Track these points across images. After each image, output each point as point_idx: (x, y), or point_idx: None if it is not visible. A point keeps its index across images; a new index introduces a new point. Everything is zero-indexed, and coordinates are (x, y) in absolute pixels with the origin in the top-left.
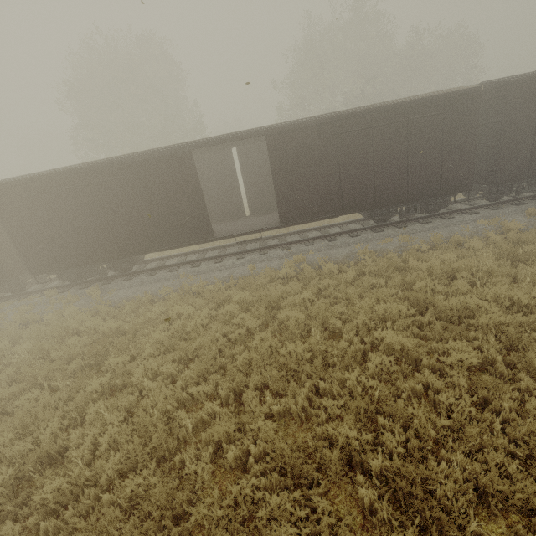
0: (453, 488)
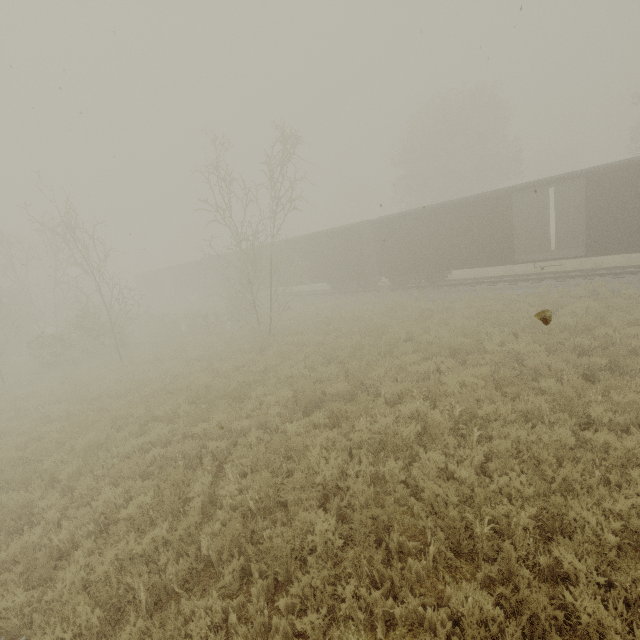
0: None
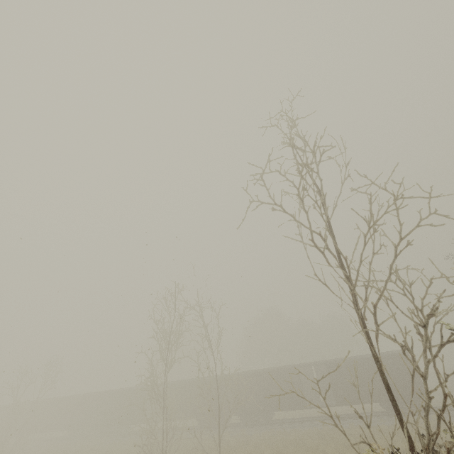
0: None
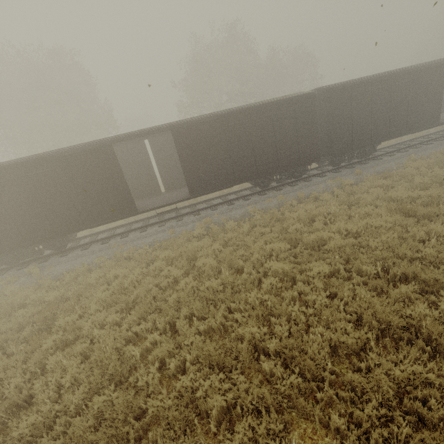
0: (318, 348)
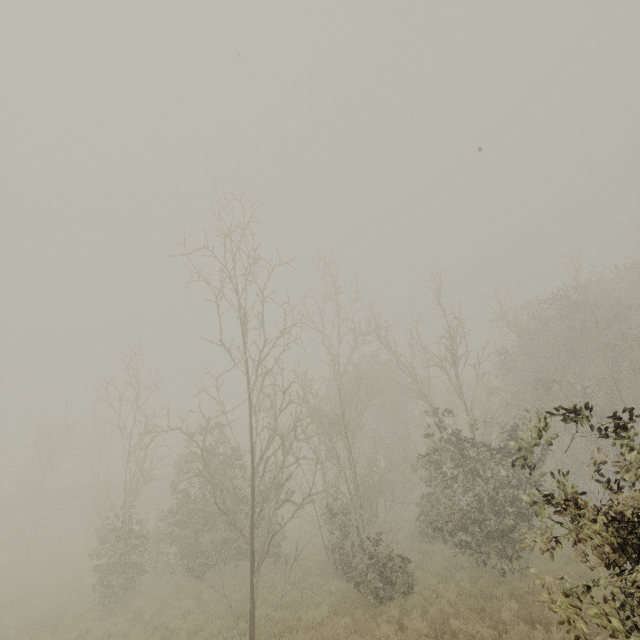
0: None
